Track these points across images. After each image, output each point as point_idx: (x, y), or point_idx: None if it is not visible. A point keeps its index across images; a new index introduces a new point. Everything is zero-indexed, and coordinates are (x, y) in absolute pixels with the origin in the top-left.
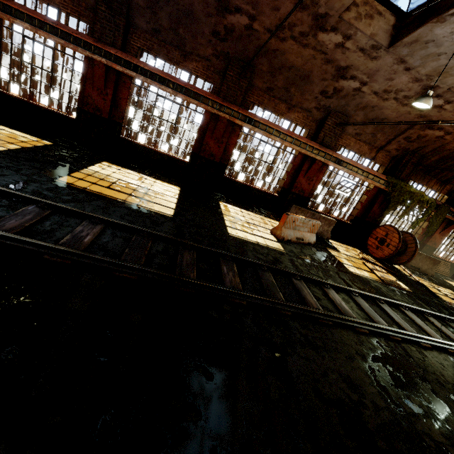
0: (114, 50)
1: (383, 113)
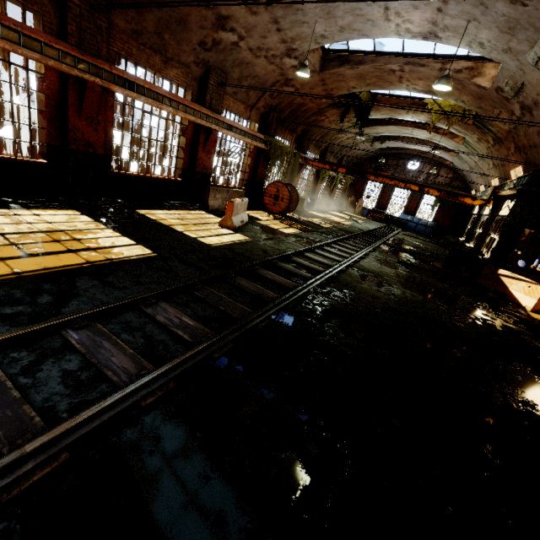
0: None
1: (255, 70)
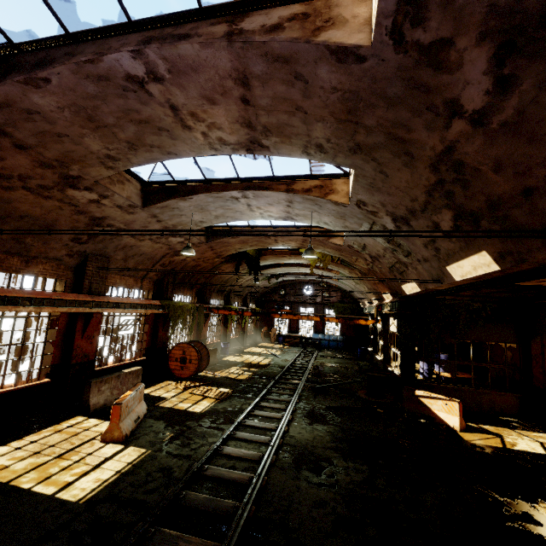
0: None
1: (141, 250)
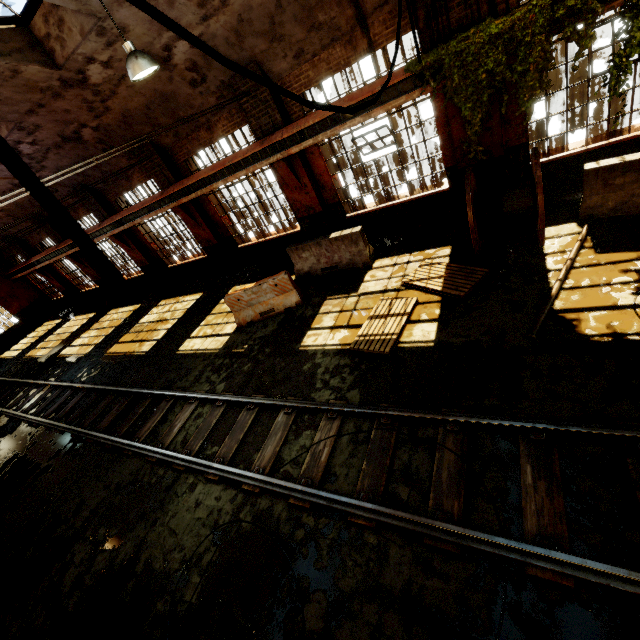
0: (106, 221)
1: (262, 4)
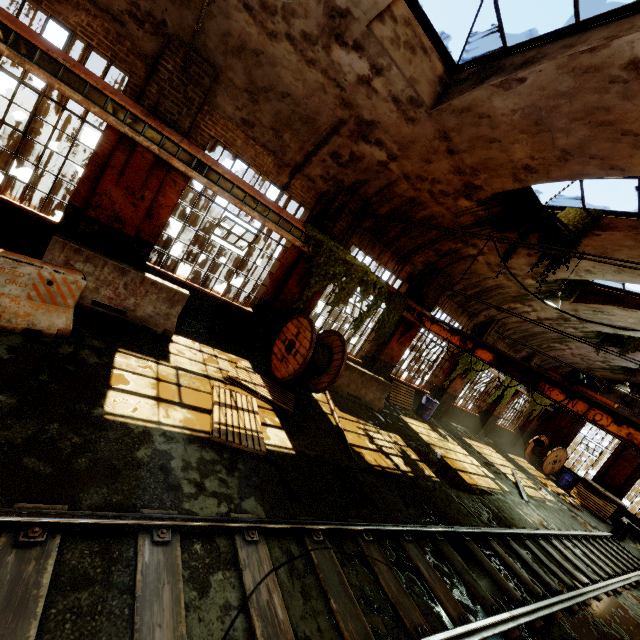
0: None
1: (280, 77)
